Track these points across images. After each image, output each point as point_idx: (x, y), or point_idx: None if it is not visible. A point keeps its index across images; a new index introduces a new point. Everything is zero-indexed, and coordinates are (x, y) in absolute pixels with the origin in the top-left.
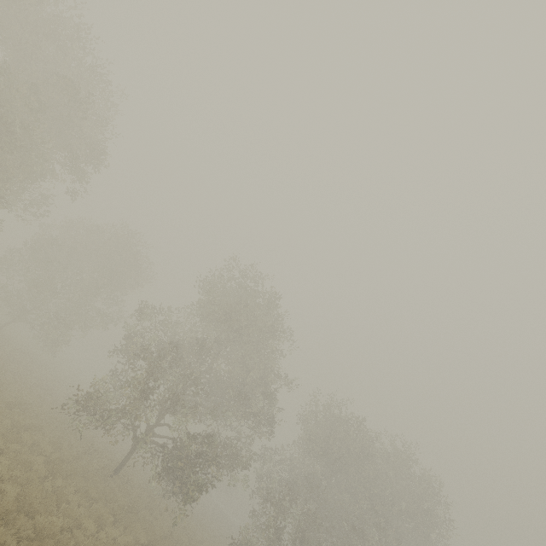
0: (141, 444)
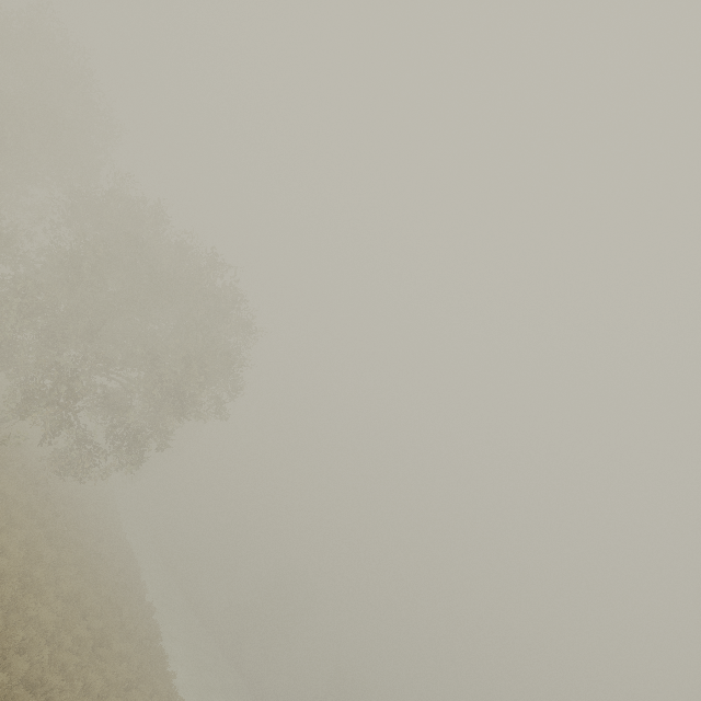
0: None
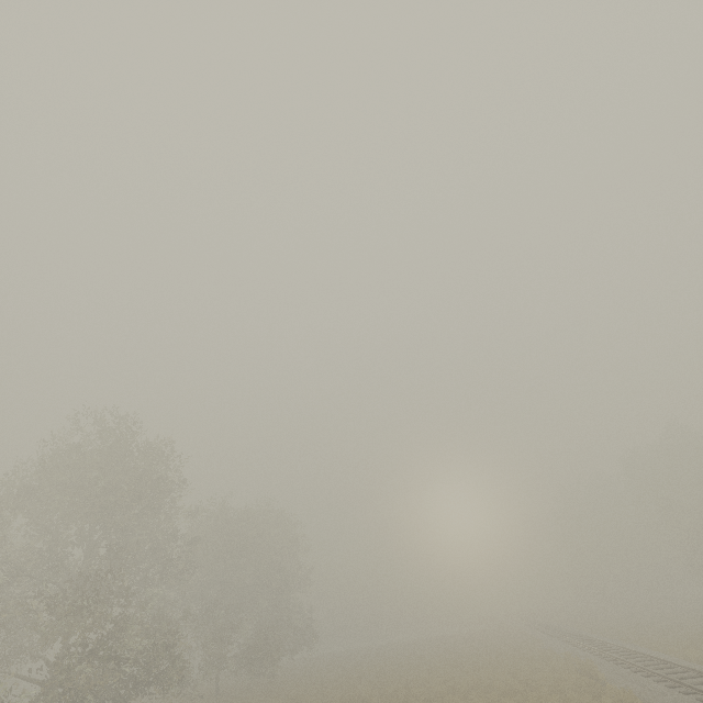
0: (87, 700)
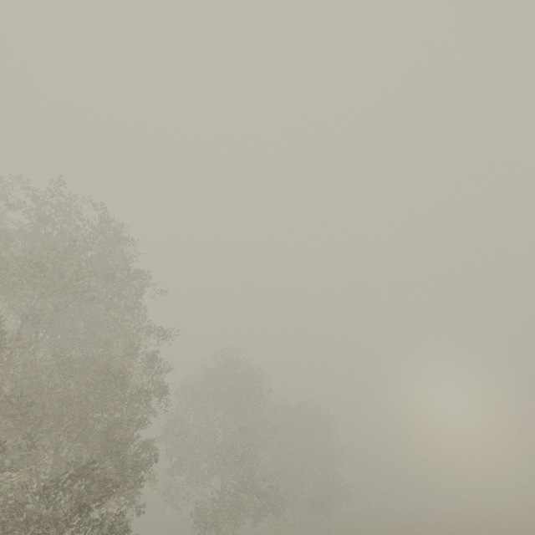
0: (241, 513)
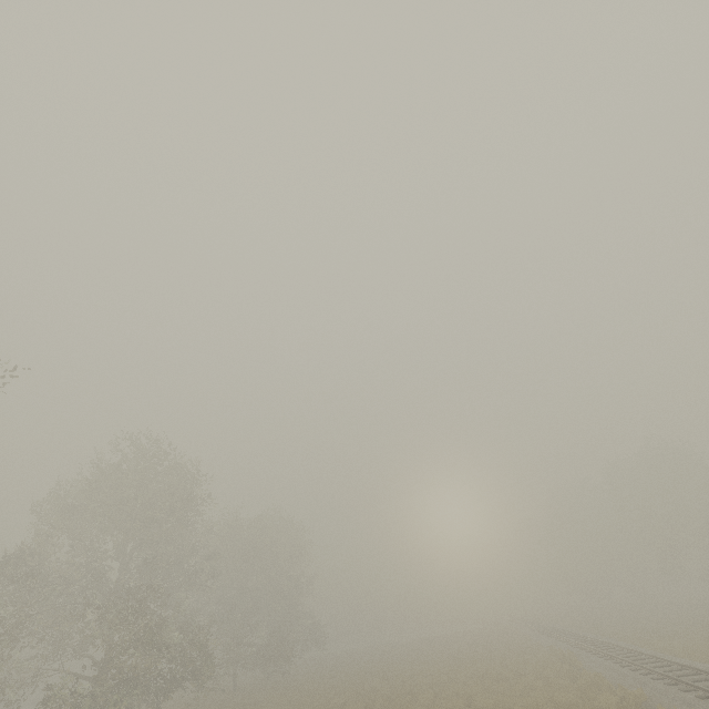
0: (135, 692)
